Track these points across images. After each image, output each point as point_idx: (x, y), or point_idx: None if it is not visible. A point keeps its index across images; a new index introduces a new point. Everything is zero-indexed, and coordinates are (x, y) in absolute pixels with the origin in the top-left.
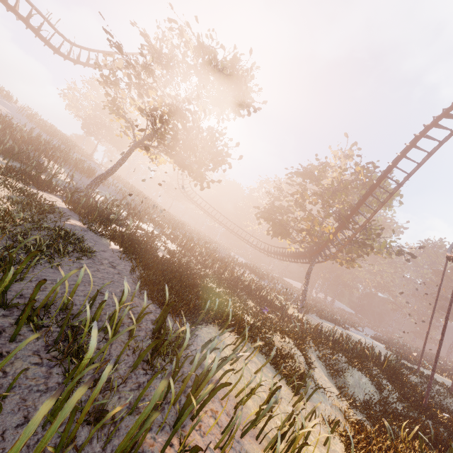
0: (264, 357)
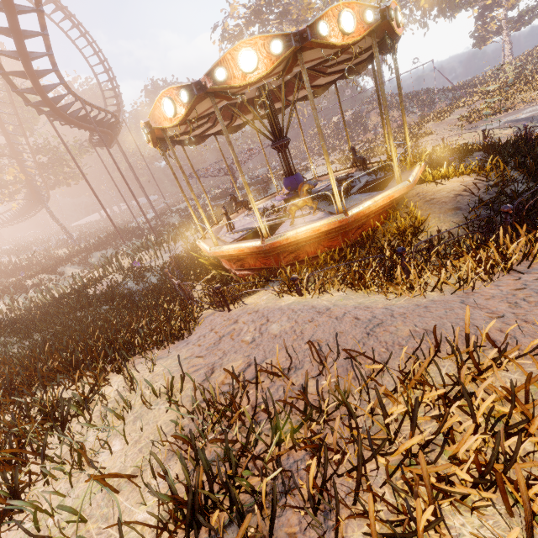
0: (8, 295)
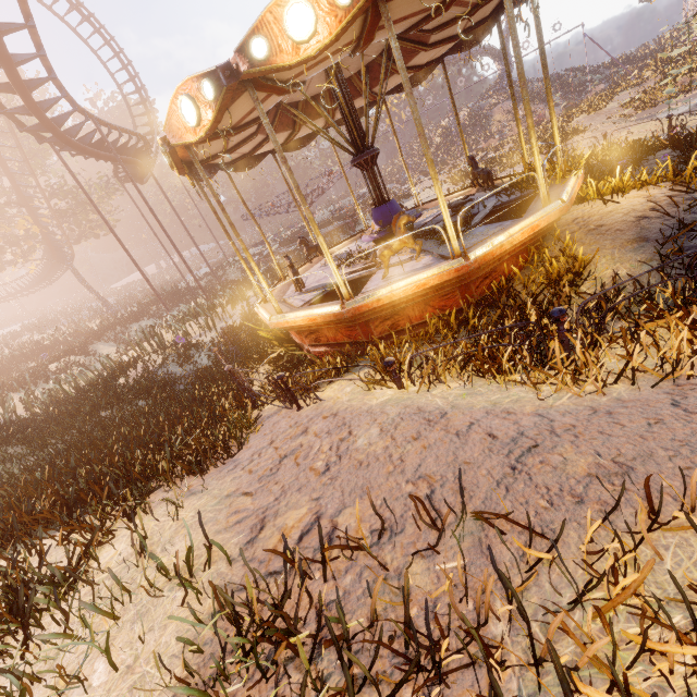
0: (25, 386)
